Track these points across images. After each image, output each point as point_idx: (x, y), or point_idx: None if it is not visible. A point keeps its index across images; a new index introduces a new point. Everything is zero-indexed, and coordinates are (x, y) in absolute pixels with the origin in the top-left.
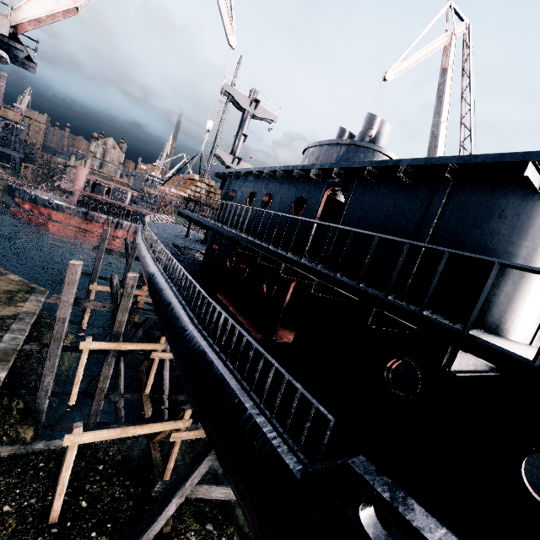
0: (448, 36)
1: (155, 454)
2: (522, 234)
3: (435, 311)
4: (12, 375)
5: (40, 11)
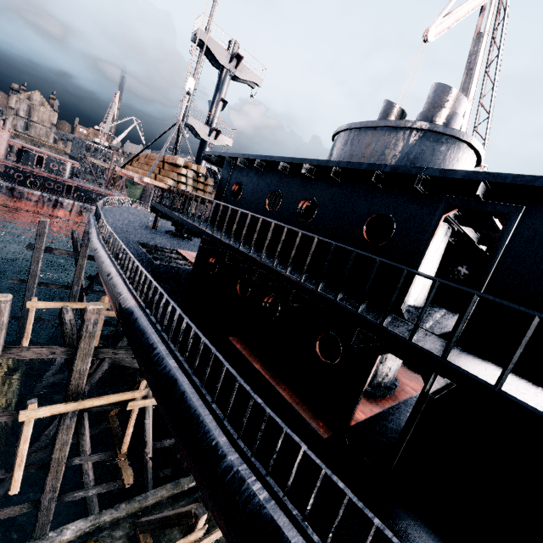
0: None
1: None
2: None
3: None
4: None
5: None
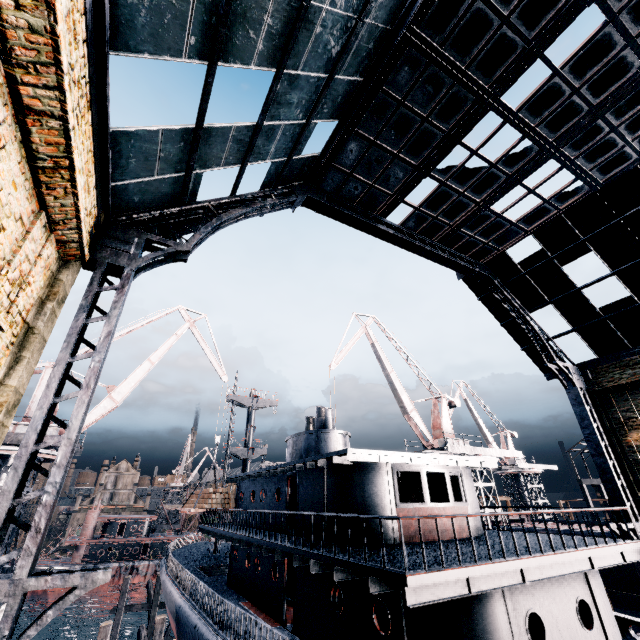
0: (363, 328)
1: None
2: (353, 484)
3: (338, 543)
4: None
5: (94, 418)
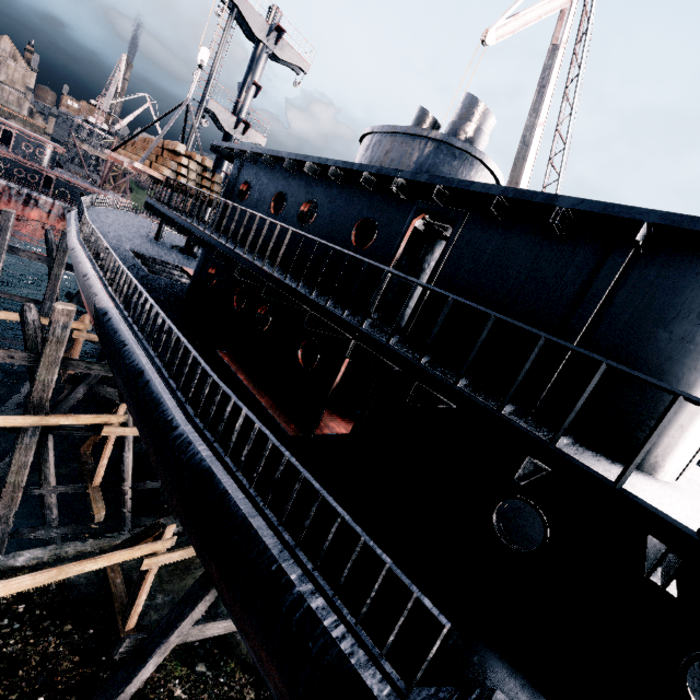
0: None
1: (115, 578)
2: None
3: (581, 440)
4: None
5: None
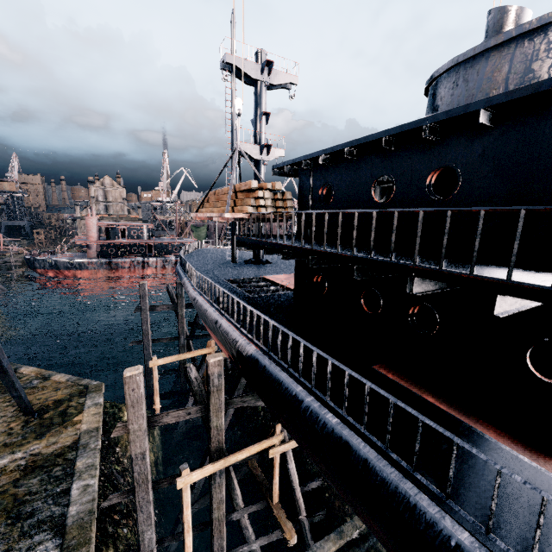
0: None
1: None
2: None
3: None
4: (98, 526)
5: None
